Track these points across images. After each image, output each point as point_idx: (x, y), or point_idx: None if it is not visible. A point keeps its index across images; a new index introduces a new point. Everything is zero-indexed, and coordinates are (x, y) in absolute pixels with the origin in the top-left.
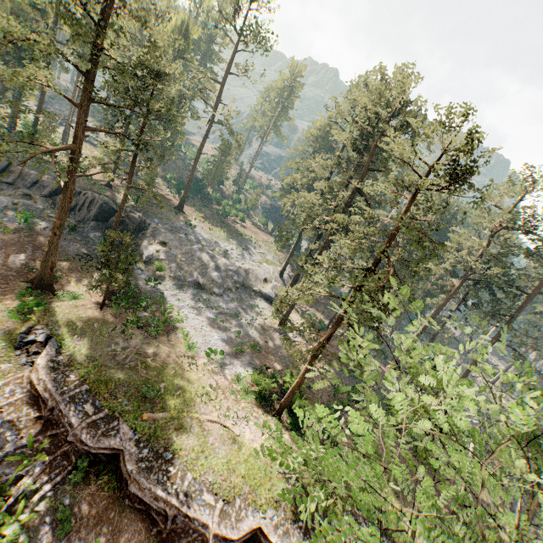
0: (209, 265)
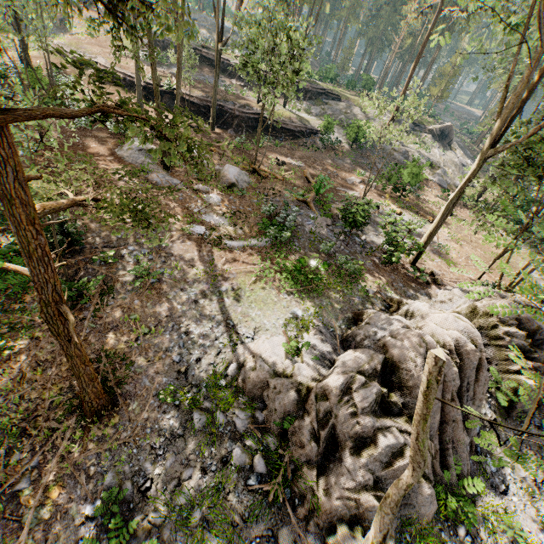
0: (228, 32)
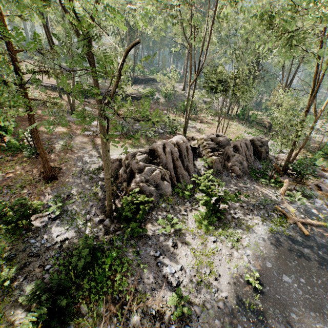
0: None
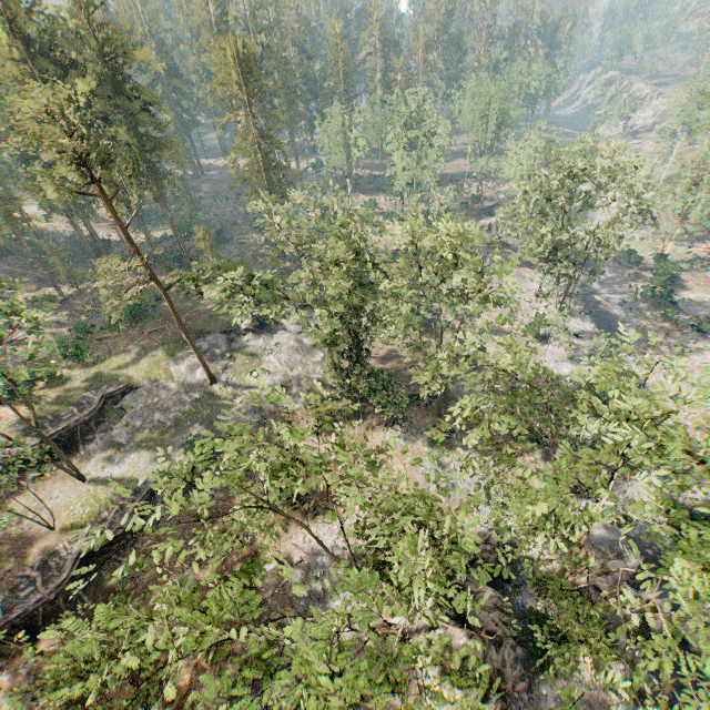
0: None
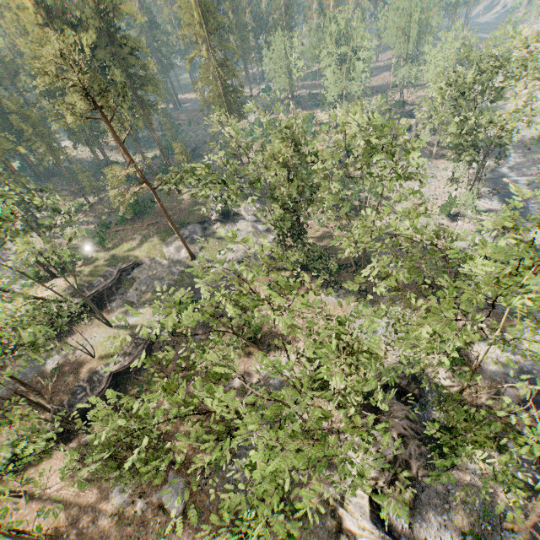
0: None
